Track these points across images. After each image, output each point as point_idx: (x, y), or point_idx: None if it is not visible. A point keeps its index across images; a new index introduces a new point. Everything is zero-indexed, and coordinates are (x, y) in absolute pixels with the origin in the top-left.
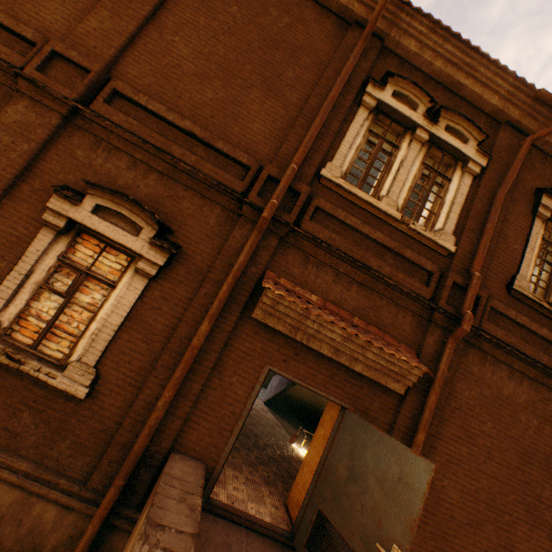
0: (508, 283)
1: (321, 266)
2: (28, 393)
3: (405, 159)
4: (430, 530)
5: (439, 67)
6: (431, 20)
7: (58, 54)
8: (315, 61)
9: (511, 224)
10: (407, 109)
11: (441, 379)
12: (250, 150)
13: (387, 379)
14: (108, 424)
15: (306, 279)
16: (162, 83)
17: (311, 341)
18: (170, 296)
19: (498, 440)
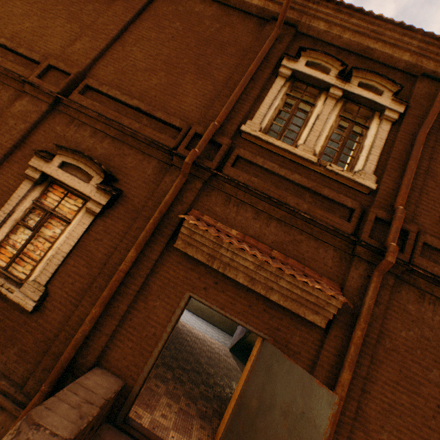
0: None
1: (241, 205)
2: None
3: (321, 113)
4: None
5: (348, 38)
6: (335, 2)
7: (52, 67)
8: (239, 50)
9: (439, 163)
10: (320, 73)
11: (366, 313)
12: (183, 117)
13: (306, 310)
14: (49, 336)
15: (227, 216)
16: (121, 78)
17: (227, 269)
18: (110, 230)
19: None
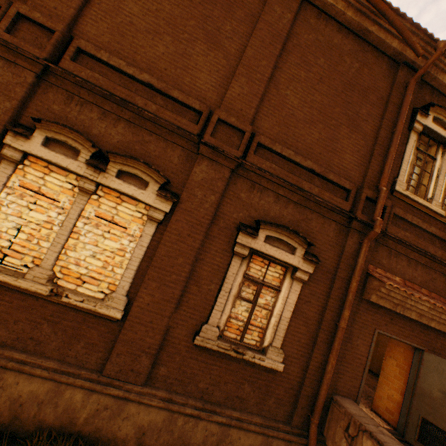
0: None
1: (398, 255)
2: (244, 372)
3: (441, 168)
4: None
5: None
6: None
7: (219, 120)
8: (378, 97)
9: None
10: (442, 130)
11: None
12: (346, 176)
13: None
14: (292, 383)
15: (391, 266)
16: (284, 131)
17: (405, 311)
18: (314, 292)
19: None
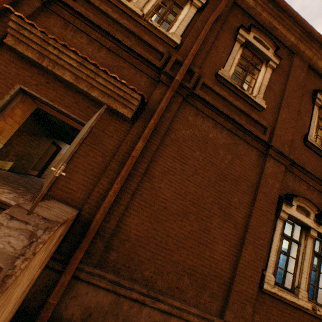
0: (216, 73)
1: (78, 32)
2: None
3: None
4: (147, 216)
5: None
6: None
7: None
8: None
9: (221, 43)
10: None
11: (159, 111)
12: None
13: (118, 105)
14: None
15: (64, 37)
16: None
17: (56, 68)
18: None
19: (203, 163)
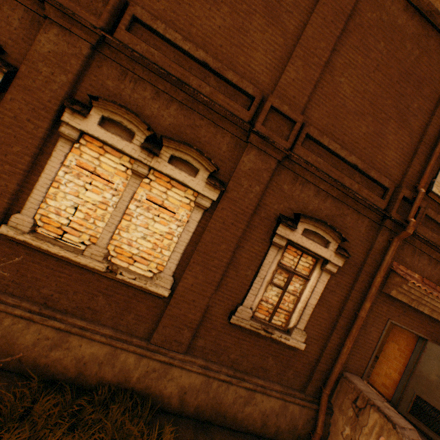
0: None
1: (421, 254)
2: (269, 347)
3: None
4: None
5: None
6: None
7: (271, 107)
8: (432, 91)
9: None
10: None
11: None
12: (386, 173)
13: None
14: (310, 360)
15: (412, 264)
16: (333, 122)
17: (419, 306)
18: (339, 283)
19: None
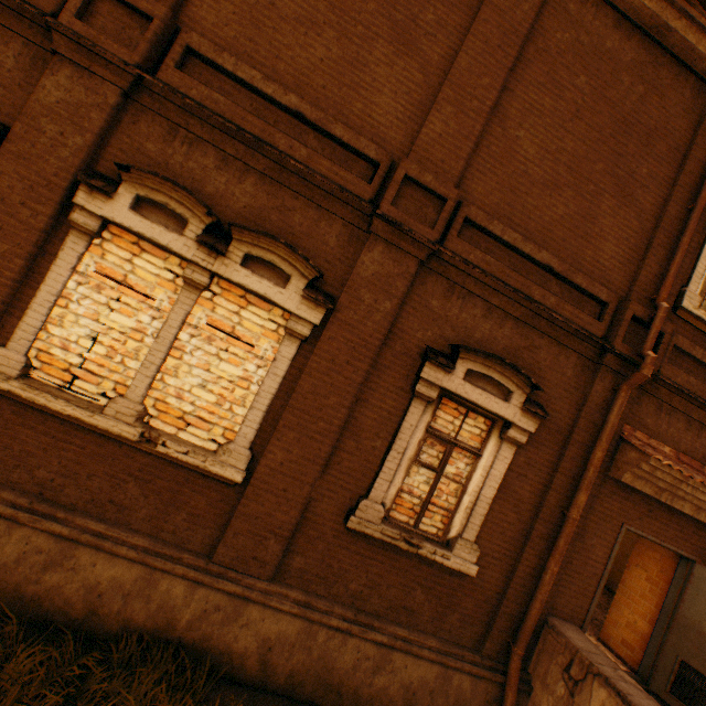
0: None
1: (672, 412)
2: (417, 572)
3: None
4: None
5: None
6: None
7: (406, 177)
8: (670, 147)
9: None
10: None
11: None
12: (603, 279)
13: None
14: (488, 595)
15: (658, 429)
16: (509, 199)
17: (674, 500)
18: (533, 461)
19: None
